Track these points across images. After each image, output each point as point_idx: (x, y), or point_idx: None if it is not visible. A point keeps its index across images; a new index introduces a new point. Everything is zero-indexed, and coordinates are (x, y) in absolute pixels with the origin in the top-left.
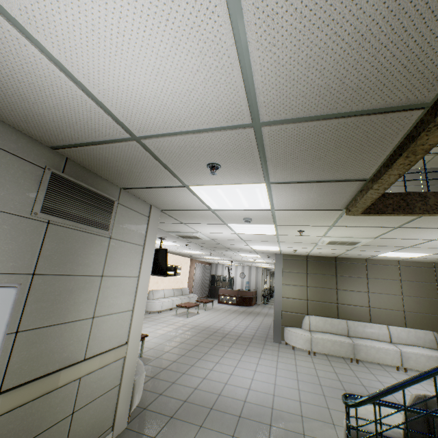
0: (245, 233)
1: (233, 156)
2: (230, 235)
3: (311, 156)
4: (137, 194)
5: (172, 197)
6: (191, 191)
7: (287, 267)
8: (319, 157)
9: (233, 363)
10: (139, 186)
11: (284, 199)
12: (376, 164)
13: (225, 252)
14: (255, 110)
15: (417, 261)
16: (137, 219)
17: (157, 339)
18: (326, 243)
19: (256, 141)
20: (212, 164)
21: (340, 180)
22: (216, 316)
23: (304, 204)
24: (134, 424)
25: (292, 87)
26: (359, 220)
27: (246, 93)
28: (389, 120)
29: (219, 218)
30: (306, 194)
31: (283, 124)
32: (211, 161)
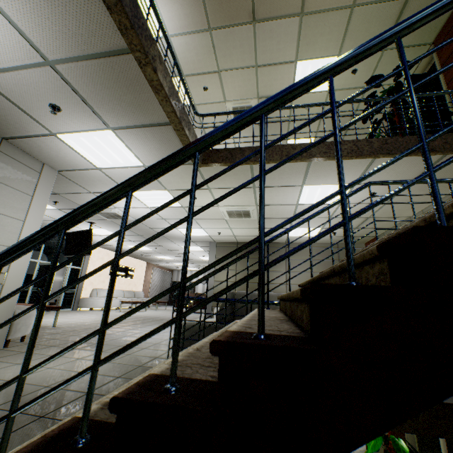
0: (155, 205)
1: (61, 96)
2: (146, 210)
3: (112, 96)
4: (22, 147)
5: (53, 150)
6: (65, 142)
7: (220, 253)
8: (119, 98)
9: (148, 329)
10: (16, 135)
11: (140, 150)
12: (160, 106)
13: (167, 244)
14: (40, 50)
15: (325, 243)
16: (24, 171)
17: (83, 320)
18: (227, 215)
19: (64, 80)
20: (52, 105)
21: (157, 125)
22: (163, 312)
23: (160, 156)
24: (11, 348)
25: (44, 31)
26: (220, 178)
27: (22, 35)
28: (124, 62)
29: (115, 182)
30: (150, 143)
31: (67, 63)
32: (49, 102)
